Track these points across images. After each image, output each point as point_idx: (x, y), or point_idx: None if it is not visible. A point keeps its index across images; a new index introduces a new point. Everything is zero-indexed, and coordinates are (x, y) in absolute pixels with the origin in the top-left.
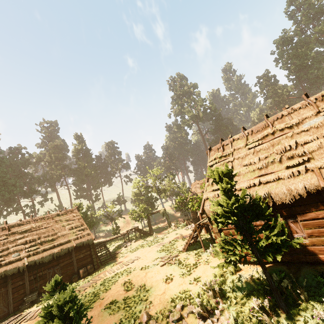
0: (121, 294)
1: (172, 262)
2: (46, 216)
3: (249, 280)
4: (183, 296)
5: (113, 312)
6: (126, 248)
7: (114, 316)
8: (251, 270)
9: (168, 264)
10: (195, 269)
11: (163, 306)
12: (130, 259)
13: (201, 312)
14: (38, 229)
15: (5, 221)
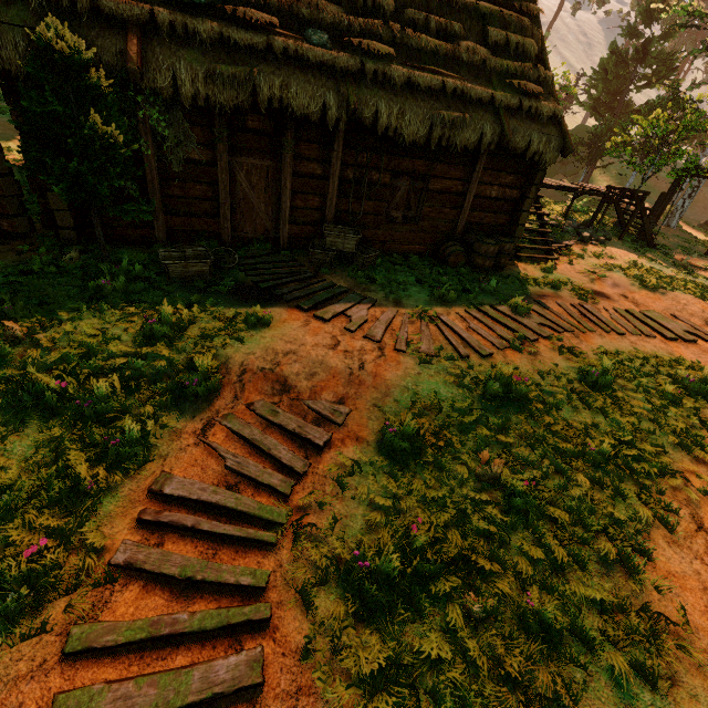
0: None
1: None
2: None
3: None
4: None
5: None
6: (590, 249)
7: None
8: None
9: None
10: None
11: None
12: (660, 316)
13: None
14: None
15: None
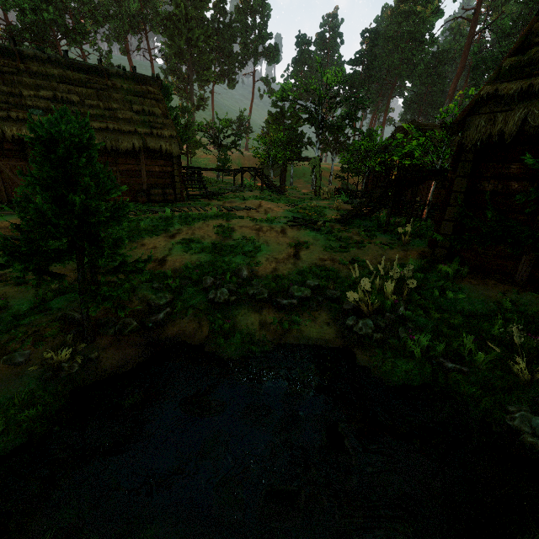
0: (210, 237)
1: (315, 227)
2: (95, 67)
3: (487, 297)
4: (322, 274)
5: (190, 251)
6: (234, 194)
7: (191, 256)
8: (496, 284)
9: (305, 227)
10: (357, 249)
11: (280, 273)
12: (236, 206)
13: (361, 304)
14: (79, 85)
15: (11, 39)
